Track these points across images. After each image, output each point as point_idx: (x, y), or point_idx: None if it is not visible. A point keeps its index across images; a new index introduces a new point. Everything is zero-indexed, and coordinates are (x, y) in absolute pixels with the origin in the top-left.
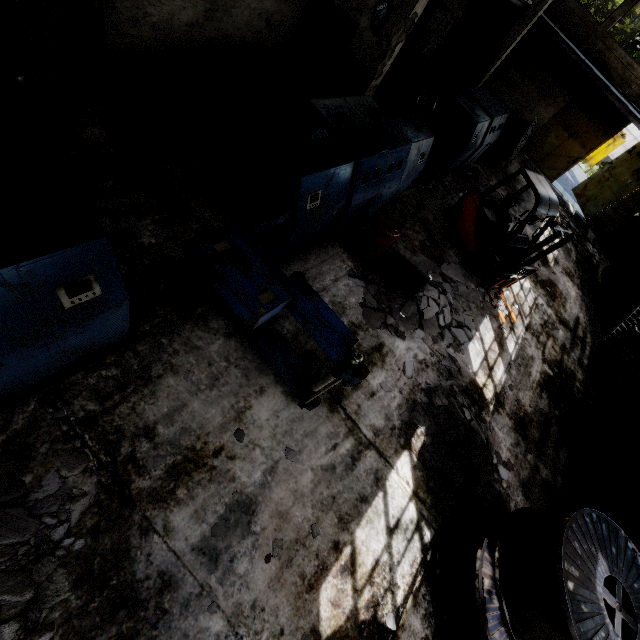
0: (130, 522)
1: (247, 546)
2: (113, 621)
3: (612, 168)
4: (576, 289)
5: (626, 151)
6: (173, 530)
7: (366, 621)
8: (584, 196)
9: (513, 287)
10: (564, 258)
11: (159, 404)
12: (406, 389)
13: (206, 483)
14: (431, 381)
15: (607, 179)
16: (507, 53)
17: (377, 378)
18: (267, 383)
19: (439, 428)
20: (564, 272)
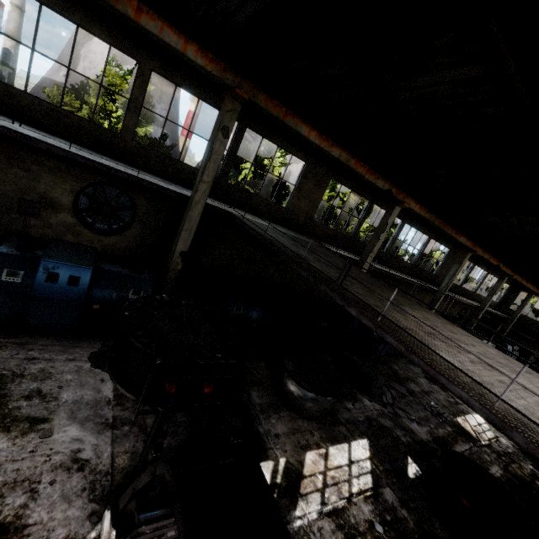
0: None
1: None
2: None
3: None
4: None
5: None
6: None
7: None
8: None
9: None
10: None
11: None
12: None
13: None
14: None
15: None
16: (507, 330)
17: None
18: None
19: None
20: None
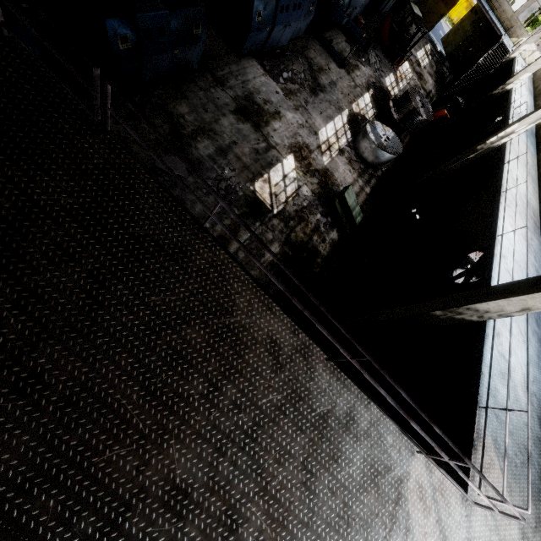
0: (315, 74)
1: (336, 90)
2: (318, 87)
3: (462, 22)
4: (433, 81)
5: (470, 10)
6: (322, 79)
7: (362, 115)
8: (446, 42)
9: (403, 69)
10: (429, 68)
11: (311, 55)
12: (366, 80)
13: (325, 75)
14: (373, 81)
15: (459, 29)
16: None
17: (358, 73)
18: (331, 61)
19: (377, 93)
20: (428, 73)
